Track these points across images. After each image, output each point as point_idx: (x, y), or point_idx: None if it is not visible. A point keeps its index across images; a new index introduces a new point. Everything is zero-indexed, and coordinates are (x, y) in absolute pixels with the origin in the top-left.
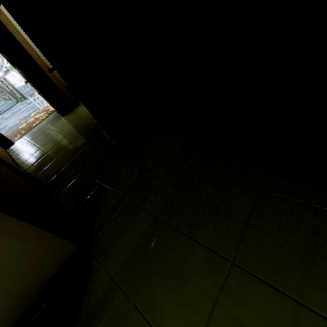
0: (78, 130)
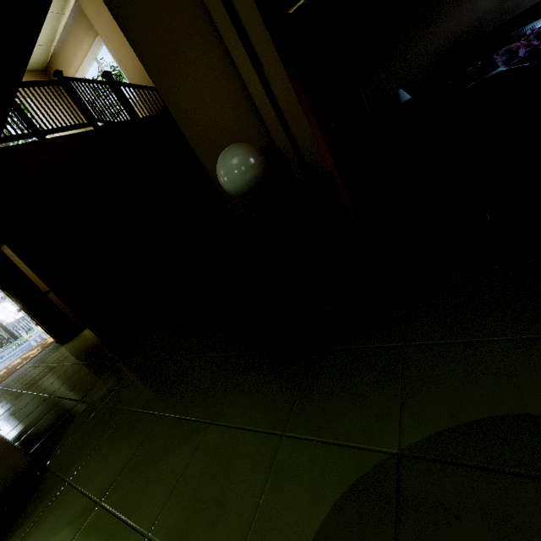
0: (76, 355)
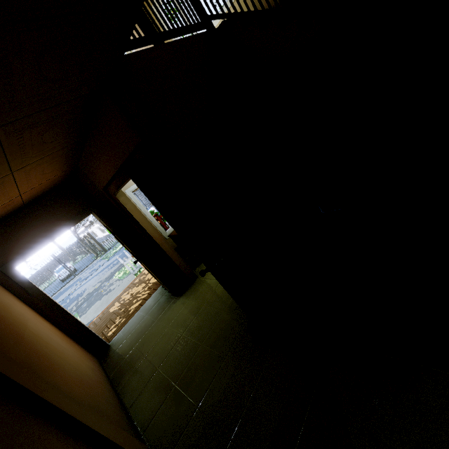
0: (216, 335)
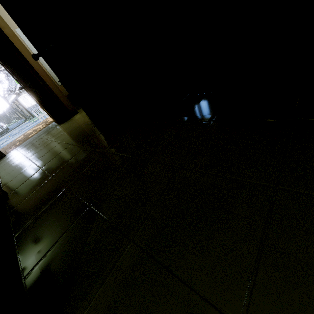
0: (72, 136)
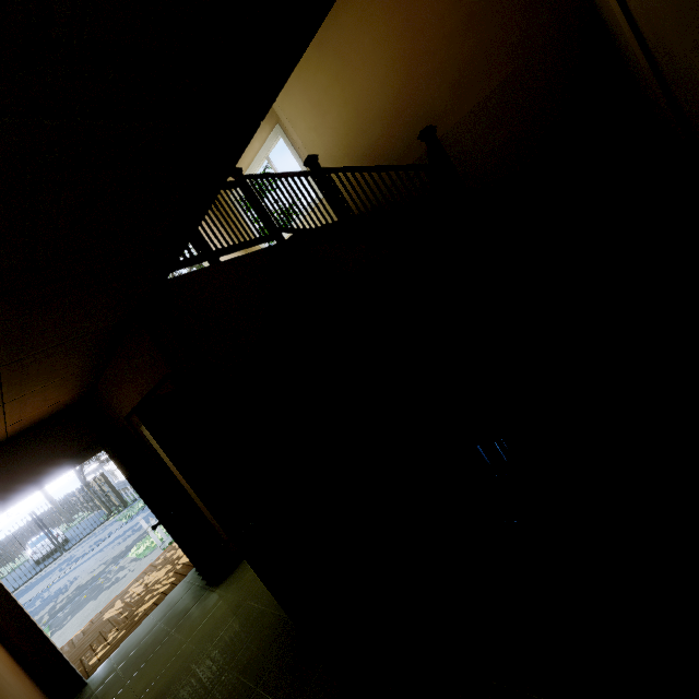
0: (252, 651)
